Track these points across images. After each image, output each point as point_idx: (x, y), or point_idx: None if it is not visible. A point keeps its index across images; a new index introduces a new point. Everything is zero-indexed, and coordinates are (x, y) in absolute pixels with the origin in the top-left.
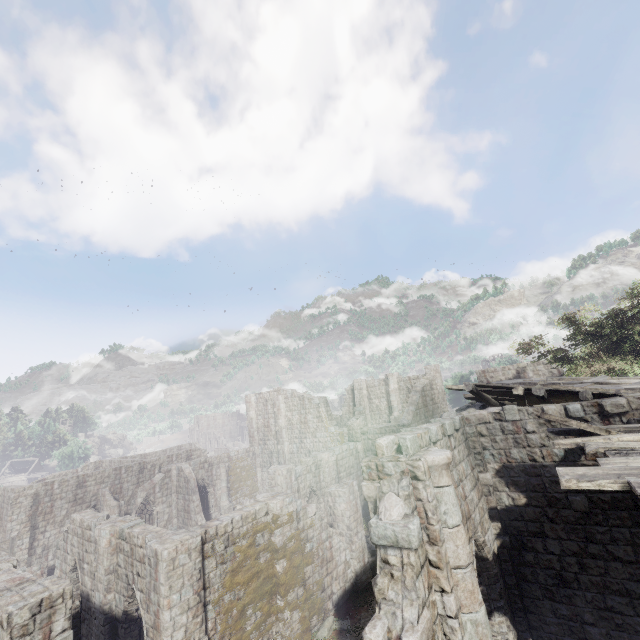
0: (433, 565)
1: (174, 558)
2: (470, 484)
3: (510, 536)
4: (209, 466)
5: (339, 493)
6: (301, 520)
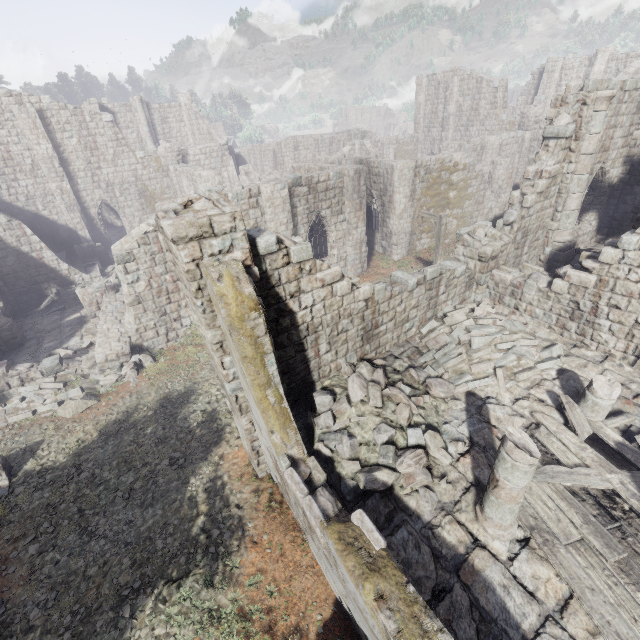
0: (571, 151)
1: (402, 170)
2: (621, 133)
3: (631, 177)
4: (381, 146)
5: (501, 162)
6: (470, 172)
